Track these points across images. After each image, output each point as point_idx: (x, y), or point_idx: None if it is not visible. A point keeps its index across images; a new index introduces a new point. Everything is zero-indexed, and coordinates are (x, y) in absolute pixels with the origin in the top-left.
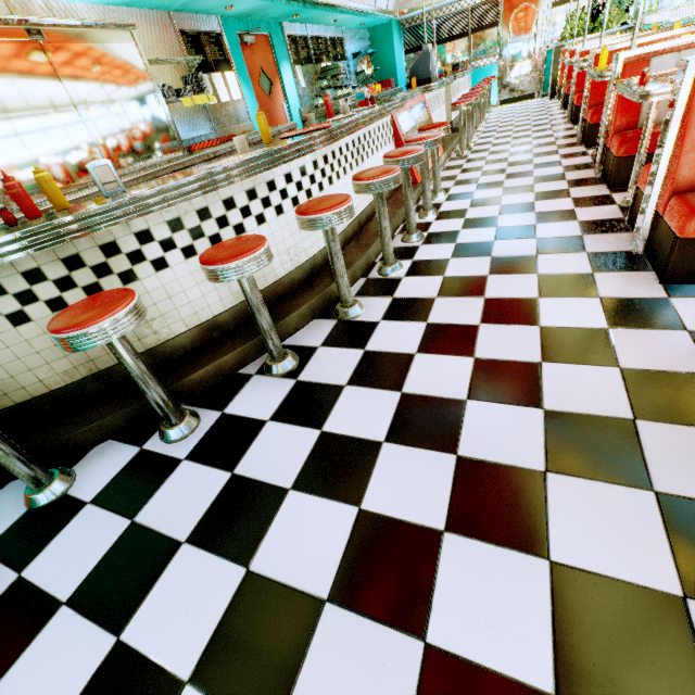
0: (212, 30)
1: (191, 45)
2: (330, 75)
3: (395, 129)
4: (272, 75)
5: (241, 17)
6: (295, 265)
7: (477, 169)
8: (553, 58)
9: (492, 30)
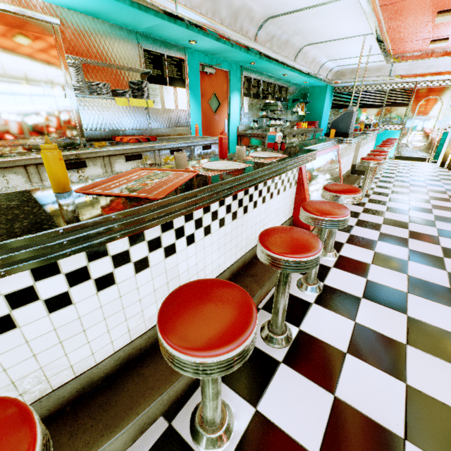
0: (176, 56)
1: (151, 61)
2: (269, 109)
3: (301, 175)
4: (222, 99)
5: (207, 54)
6: (36, 395)
7: (374, 227)
8: (449, 138)
9: (402, 108)
